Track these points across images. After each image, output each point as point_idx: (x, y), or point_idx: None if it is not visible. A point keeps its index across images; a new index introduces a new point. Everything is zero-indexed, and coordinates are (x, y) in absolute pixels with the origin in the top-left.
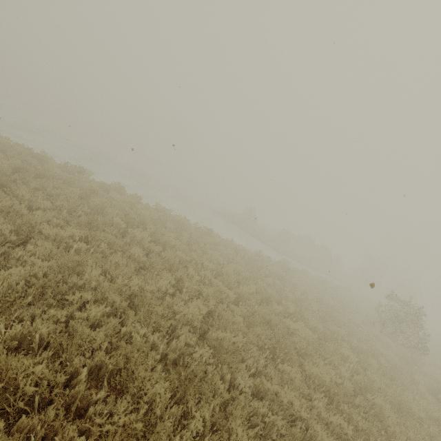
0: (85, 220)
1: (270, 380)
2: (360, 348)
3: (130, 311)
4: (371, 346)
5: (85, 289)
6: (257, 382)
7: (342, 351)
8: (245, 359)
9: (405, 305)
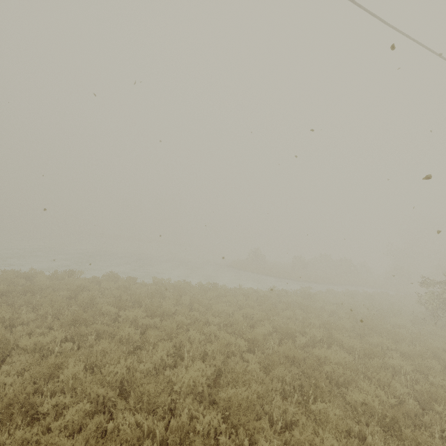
0: (70, 318)
1: (298, 428)
2: (413, 352)
3: (118, 401)
4: (427, 346)
5: (59, 392)
6: (287, 438)
7: (391, 363)
8: (271, 413)
9: (444, 286)
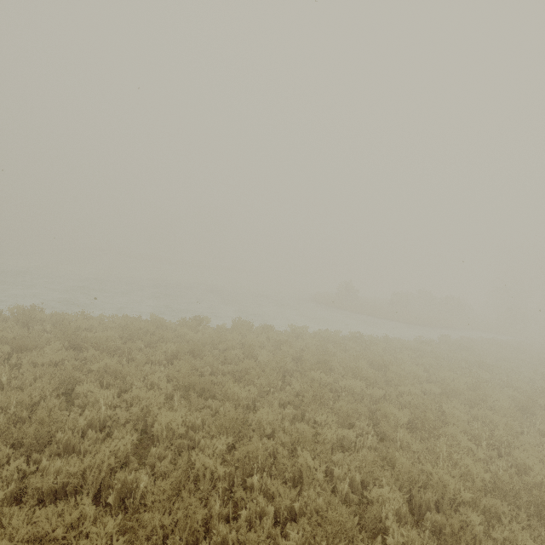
0: (311, 394)
1: None
2: None
3: (521, 515)
4: None
5: (478, 511)
6: None
7: None
8: None
9: None
